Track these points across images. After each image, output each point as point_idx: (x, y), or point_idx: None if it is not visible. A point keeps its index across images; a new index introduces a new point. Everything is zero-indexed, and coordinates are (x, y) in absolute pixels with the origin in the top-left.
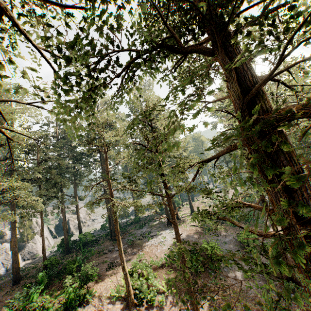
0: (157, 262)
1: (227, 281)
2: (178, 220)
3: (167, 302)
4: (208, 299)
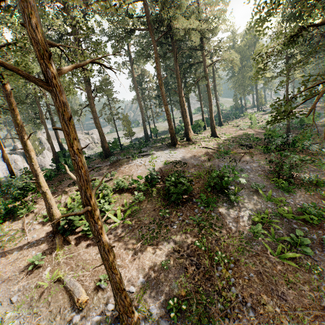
0: (125, 184)
1: (221, 220)
2: (188, 141)
3: (112, 235)
4: (175, 241)
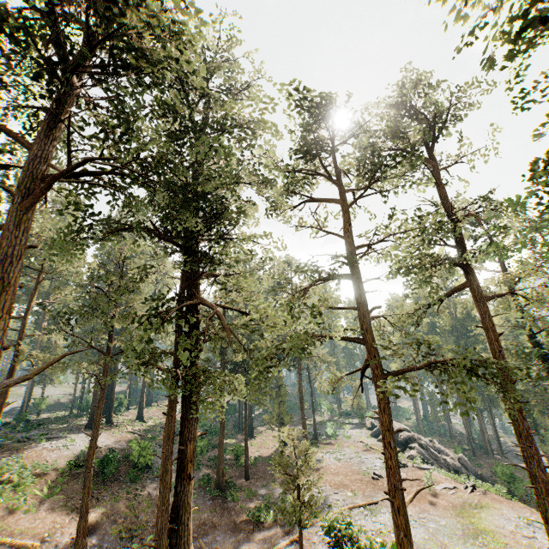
0: (46, 466)
1: (144, 491)
2: (108, 424)
3: (42, 510)
4: (107, 507)
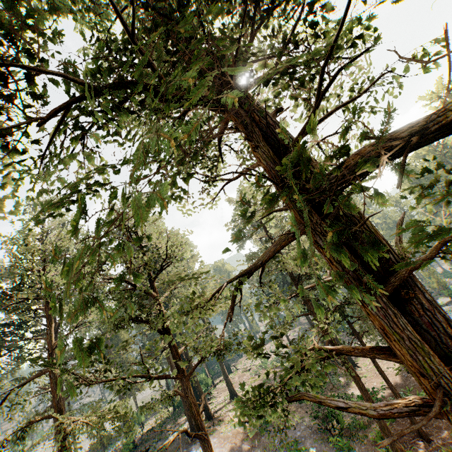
0: None
1: None
2: (210, 420)
3: None
4: None
